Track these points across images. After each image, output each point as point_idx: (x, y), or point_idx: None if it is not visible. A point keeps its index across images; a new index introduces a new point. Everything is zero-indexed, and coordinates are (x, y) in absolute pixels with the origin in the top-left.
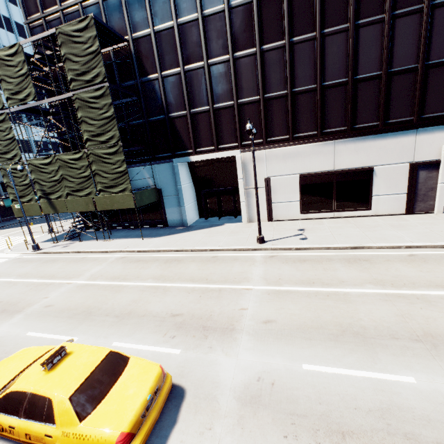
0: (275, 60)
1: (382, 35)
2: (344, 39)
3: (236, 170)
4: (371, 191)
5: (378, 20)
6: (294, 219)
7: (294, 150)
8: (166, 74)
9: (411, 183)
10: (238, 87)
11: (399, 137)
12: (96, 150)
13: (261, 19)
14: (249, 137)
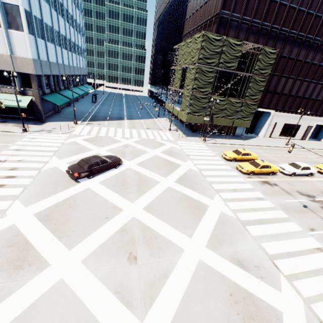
0: (297, 84)
1: (320, 88)
2: (313, 85)
3: (259, 115)
4: (297, 132)
5: (321, 84)
6: (276, 138)
7: (287, 115)
8: None
9: (305, 131)
10: (284, 88)
11: (309, 118)
12: (247, 101)
13: (301, 68)
14: (278, 107)
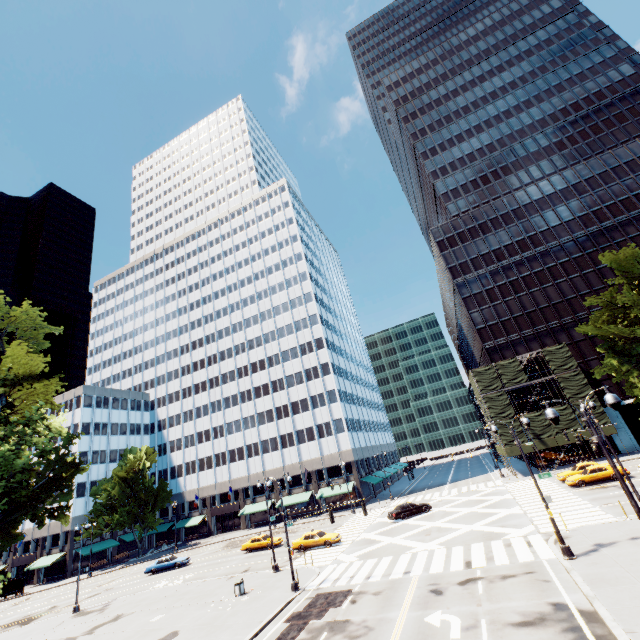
0: None
1: None
2: None
3: None
4: None
5: None
6: None
7: None
8: (587, 360)
9: None
10: None
11: None
12: (577, 402)
13: None
14: None
